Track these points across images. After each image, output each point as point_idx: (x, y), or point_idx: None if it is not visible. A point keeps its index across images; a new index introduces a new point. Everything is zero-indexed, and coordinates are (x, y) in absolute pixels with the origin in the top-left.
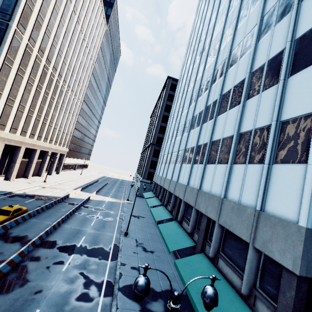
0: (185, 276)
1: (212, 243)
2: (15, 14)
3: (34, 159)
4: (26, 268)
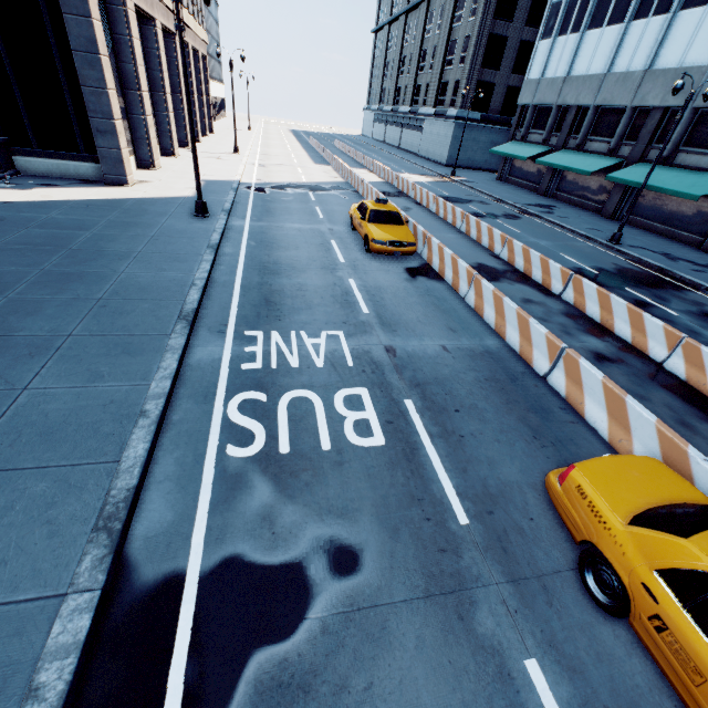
0: None
1: None
2: None
3: (180, 78)
4: None
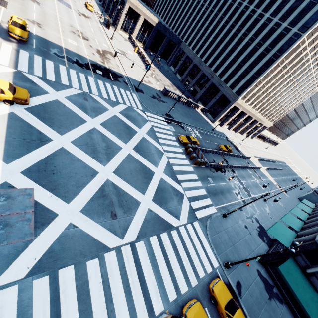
0: (277, 224)
1: (305, 231)
2: (312, 27)
3: (247, 123)
4: (226, 171)
